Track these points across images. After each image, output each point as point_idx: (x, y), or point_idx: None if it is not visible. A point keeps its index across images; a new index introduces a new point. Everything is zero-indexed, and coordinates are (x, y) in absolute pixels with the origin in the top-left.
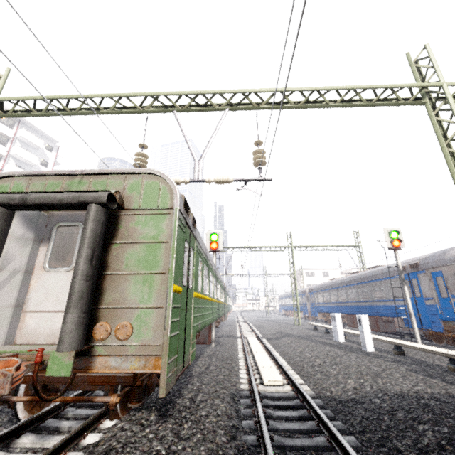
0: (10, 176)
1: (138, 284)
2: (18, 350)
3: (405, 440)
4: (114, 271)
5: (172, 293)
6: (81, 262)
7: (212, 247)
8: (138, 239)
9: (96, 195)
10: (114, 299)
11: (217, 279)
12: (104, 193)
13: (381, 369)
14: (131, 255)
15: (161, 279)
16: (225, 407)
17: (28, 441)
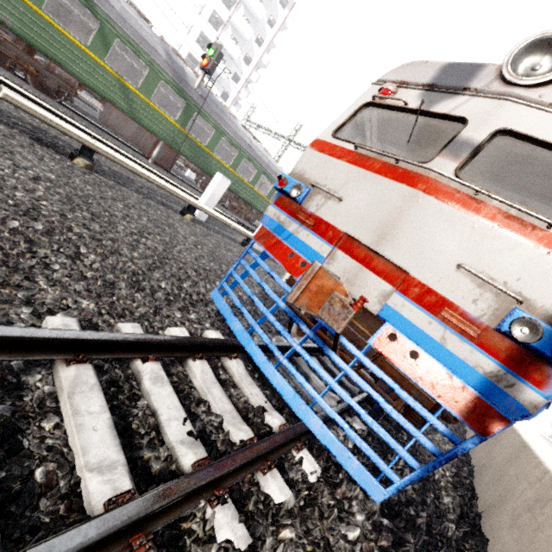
0: None
1: None
2: None
3: None
4: None
5: None
6: None
7: (203, 63)
8: None
9: None
10: None
11: (199, 110)
12: None
13: (72, 140)
14: None
15: None
16: None
17: None
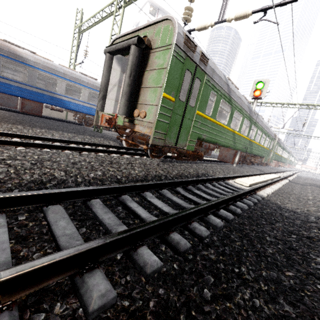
0: (116, 39)
1: (151, 92)
2: (112, 114)
3: (290, 228)
4: (144, 86)
5: (161, 97)
6: (126, 77)
7: (255, 95)
8: (155, 67)
9: (133, 39)
10: (142, 100)
11: (254, 122)
12: (136, 37)
13: None
14: (151, 77)
15: (160, 90)
16: (192, 172)
17: None
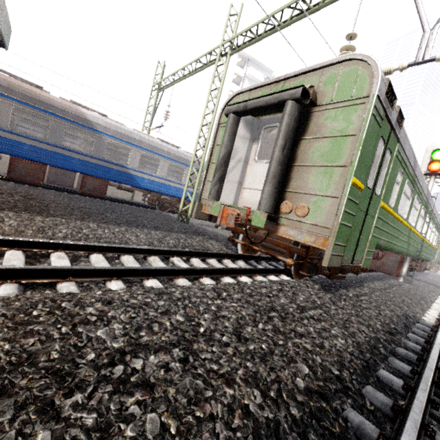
0: (239, 94)
1: (318, 175)
2: (238, 207)
3: None
4: (300, 163)
5: (350, 185)
6: (276, 150)
7: (432, 169)
8: (325, 134)
9: (292, 91)
10: (297, 186)
11: (429, 210)
12: (299, 89)
13: None
14: (316, 149)
15: (341, 172)
16: (391, 315)
17: (242, 264)
